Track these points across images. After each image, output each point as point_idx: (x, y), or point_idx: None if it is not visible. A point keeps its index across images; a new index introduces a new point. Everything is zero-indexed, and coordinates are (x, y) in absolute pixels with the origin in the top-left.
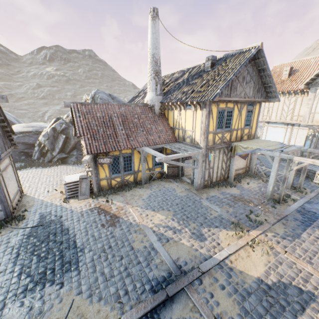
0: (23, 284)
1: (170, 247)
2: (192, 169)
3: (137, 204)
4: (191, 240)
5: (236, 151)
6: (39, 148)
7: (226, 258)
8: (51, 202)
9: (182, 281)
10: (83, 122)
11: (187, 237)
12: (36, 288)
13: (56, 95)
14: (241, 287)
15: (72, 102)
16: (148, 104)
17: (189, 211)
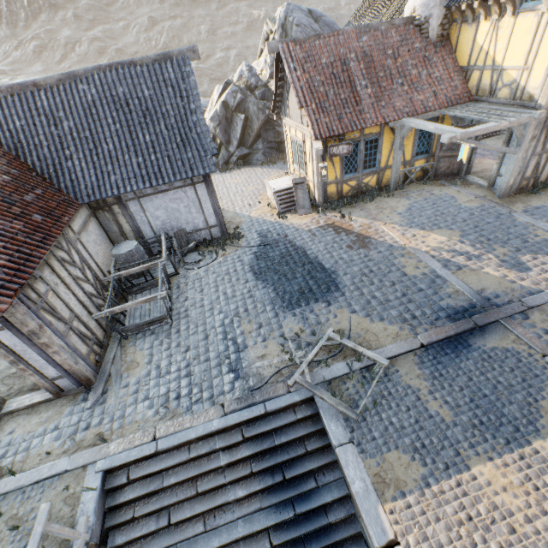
0: (284, 299)
1: (465, 277)
2: (499, 158)
3: (392, 221)
4: (501, 270)
5: None
6: None
7: None
8: (261, 218)
9: (496, 313)
10: (302, 81)
11: (492, 265)
12: (301, 304)
13: (183, 37)
14: None
15: (279, 41)
16: (415, 17)
17: (489, 230)
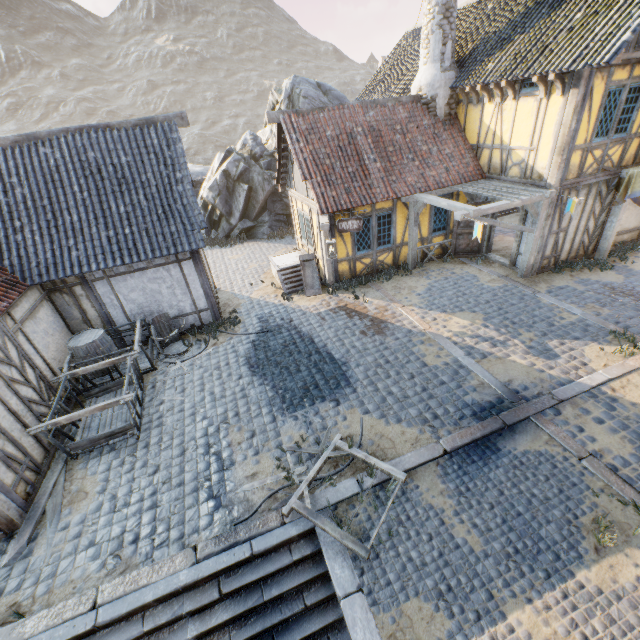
0: (284, 398)
1: (491, 366)
2: (517, 236)
3: (411, 302)
4: (528, 358)
5: (630, 189)
6: (204, 213)
7: (601, 384)
8: (264, 300)
9: (525, 409)
10: (306, 153)
11: (519, 352)
12: (305, 404)
13: (187, 102)
14: (635, 424)
15: (281, 111)
16: (422, 96)
17: (514, 313)
